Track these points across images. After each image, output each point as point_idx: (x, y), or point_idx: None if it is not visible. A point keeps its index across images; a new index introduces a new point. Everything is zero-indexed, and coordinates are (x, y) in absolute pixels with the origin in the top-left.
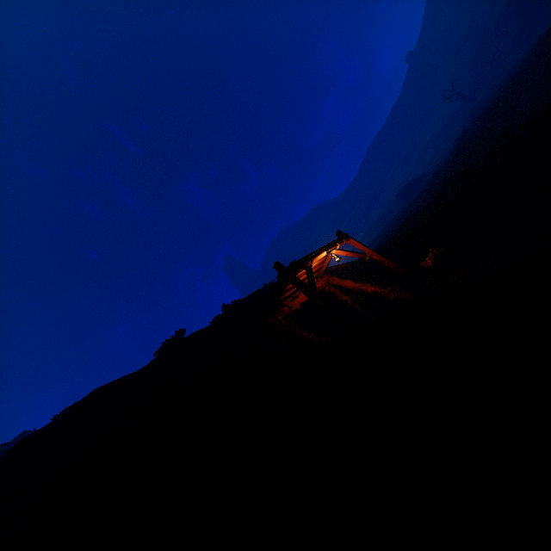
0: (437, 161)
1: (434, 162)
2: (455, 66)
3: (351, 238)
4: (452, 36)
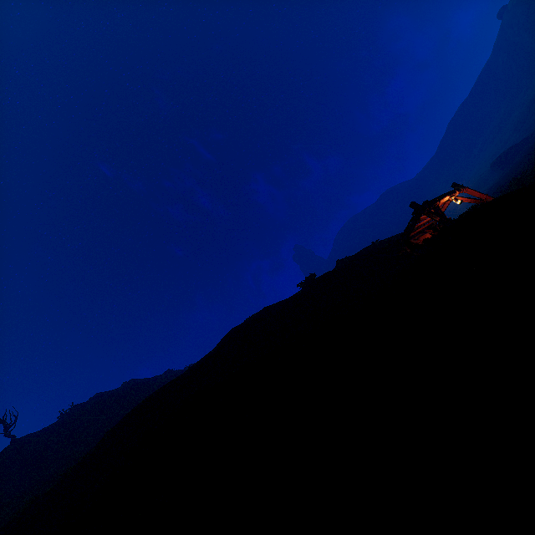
0: None
1: None
2: None
3: (467, 188)
4: None
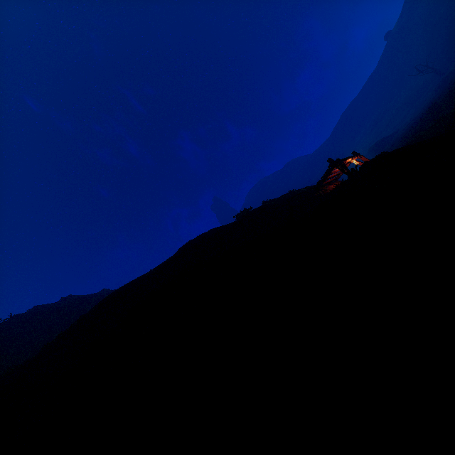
0: (406, 123)
1: (403, 124)
2: (429, 45)
3: (362, 156)
4: (429, 19)
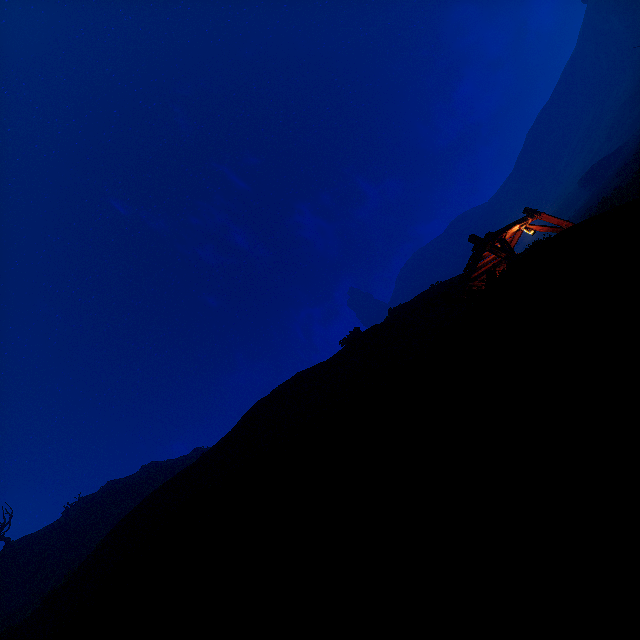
0: None
1: (636, 128)
2: None
3: (543, 213)
4: None
